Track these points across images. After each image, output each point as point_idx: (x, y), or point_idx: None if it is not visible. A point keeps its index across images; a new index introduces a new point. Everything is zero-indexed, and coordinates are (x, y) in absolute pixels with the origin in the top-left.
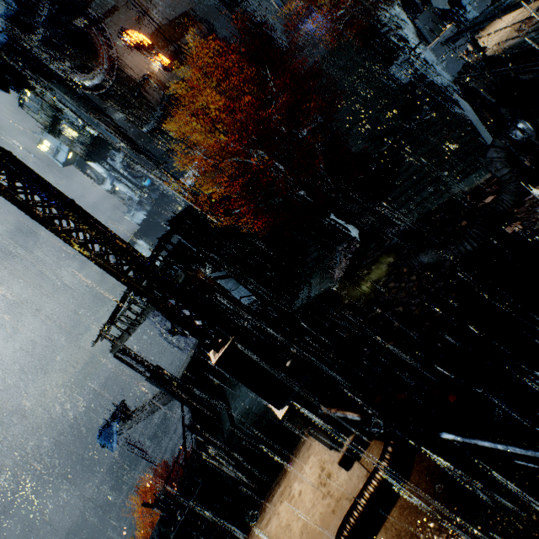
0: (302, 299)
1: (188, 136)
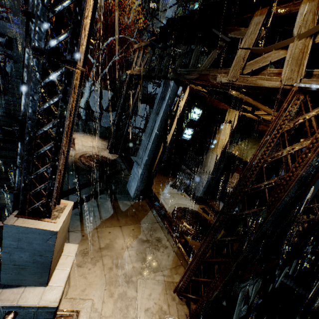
0: None
1: None
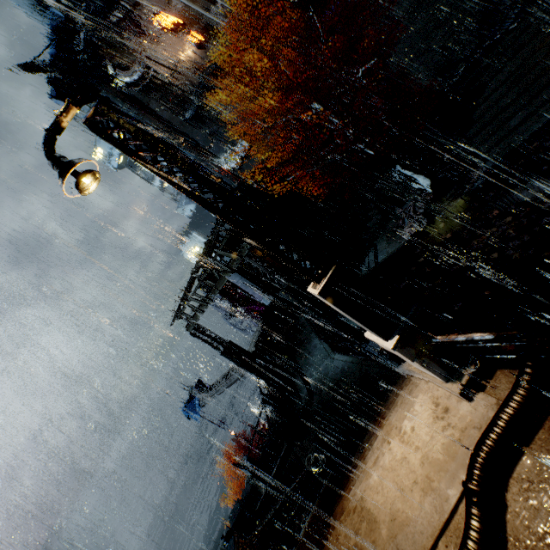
0: (368, 265)
1: (228, 115)
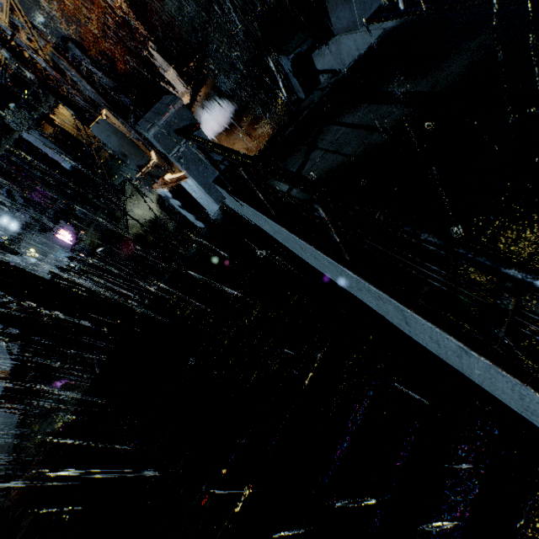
0: None
1: None
